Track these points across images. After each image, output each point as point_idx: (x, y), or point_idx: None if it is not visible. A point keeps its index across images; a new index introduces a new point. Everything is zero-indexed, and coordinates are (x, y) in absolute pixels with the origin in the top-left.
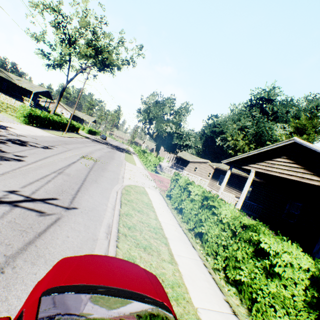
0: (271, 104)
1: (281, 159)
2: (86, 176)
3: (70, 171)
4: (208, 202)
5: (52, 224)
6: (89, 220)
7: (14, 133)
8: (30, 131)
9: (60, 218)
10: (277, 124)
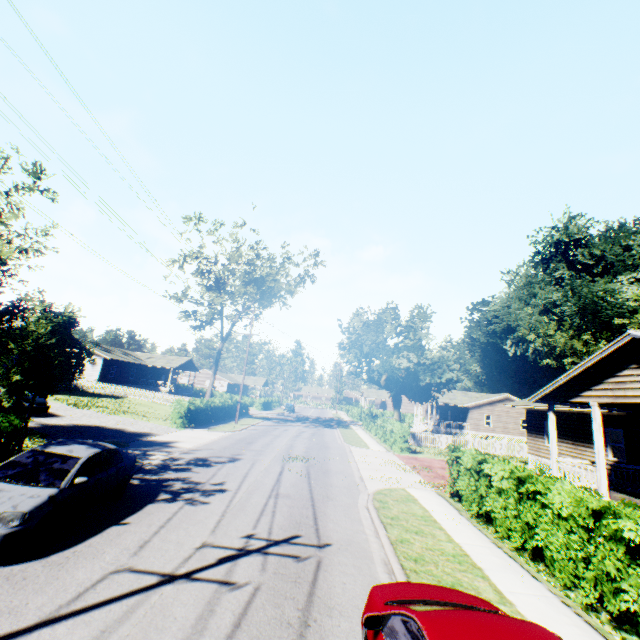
0: (582, 246)
1: (631, 371)
2: (309, 491)
3: (286, 489)
4: (527, 487)
5: (316, 569)
6: (354, 558)
7: (185, 449)
8: (198, 438)
9: (321, 561)
10: (618, 277)
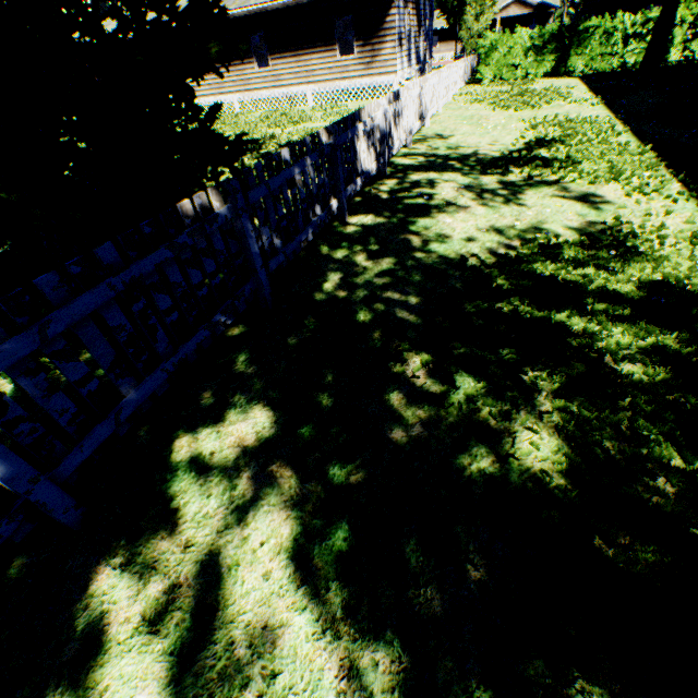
0: None
1: (512, 7)
2: None
3: None
4: None
5: None
6: None
7: None
8: None
9: None
10: None
